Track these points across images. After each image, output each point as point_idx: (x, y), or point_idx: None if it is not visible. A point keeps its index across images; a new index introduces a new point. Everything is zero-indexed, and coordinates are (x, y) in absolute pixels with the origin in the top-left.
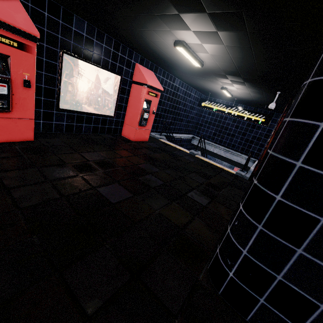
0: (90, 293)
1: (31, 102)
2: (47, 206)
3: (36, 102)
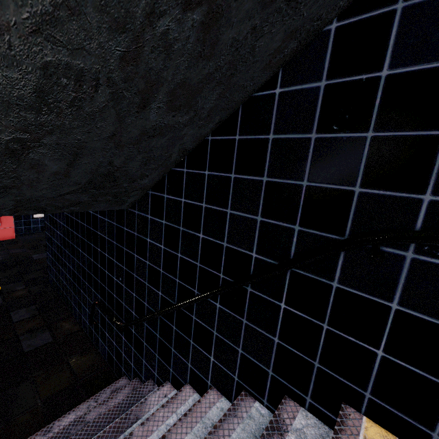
0: (2, 276)
1: (11, 219)
2: (3, 260)
3: (18, 217)
